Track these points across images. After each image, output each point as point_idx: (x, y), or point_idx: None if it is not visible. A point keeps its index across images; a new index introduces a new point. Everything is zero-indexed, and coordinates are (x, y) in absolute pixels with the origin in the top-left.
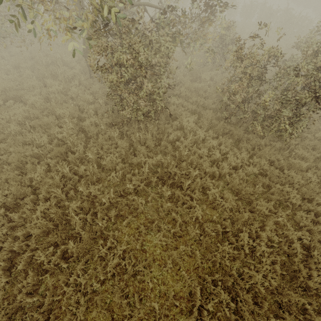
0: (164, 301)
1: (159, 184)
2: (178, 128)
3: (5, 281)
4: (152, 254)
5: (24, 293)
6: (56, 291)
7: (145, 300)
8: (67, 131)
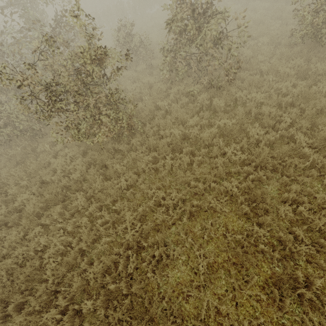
0: None
1: None
2: None
3: None
4: None
5: None
6: None
7: None
8: None
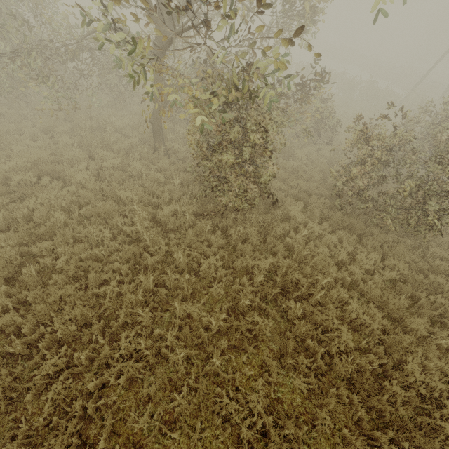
0: None
1: (280, 298)
2: (280, 219)
3: None
4: (292, 405)
5: None
6: None
7: None
8: (142, 223)
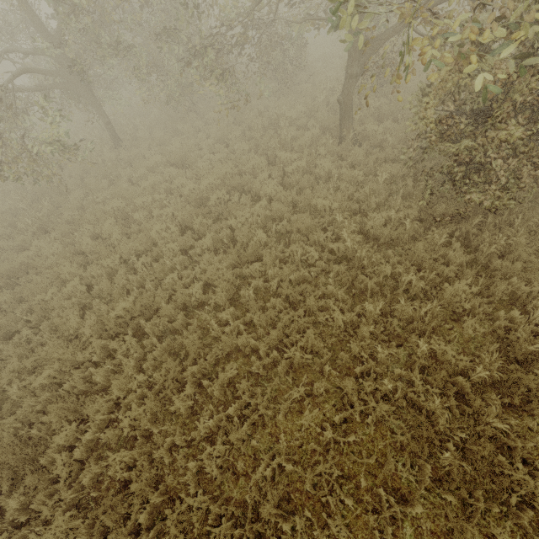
0: None
1: None
2: None
3: (351, 503)
4: None
5: (387, 533)
6: None
7: None
8: (354, 238)
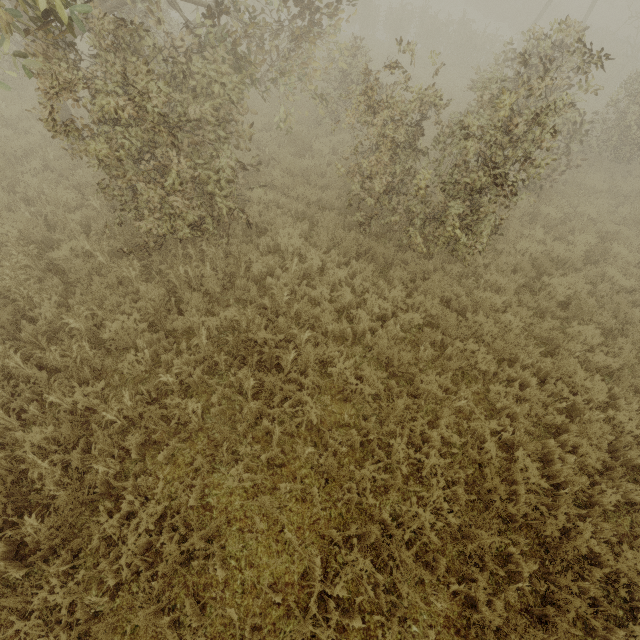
0: (252, 601)
1: (232, 367)
2: (271, 251)
3: None
4: (225, 511)
5: None
6: (3, 634)
7: (213, 608)
8: (14, 274)
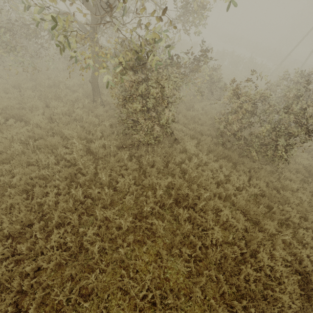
0: None
1: (174, 206)
2: (180, 151)
3: None
4: (176, 282)
5: None
6: None
7: None
8: (78, 152)
